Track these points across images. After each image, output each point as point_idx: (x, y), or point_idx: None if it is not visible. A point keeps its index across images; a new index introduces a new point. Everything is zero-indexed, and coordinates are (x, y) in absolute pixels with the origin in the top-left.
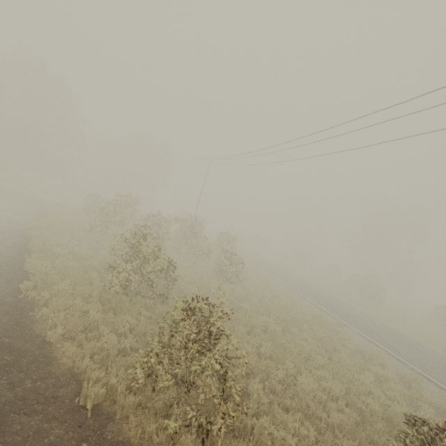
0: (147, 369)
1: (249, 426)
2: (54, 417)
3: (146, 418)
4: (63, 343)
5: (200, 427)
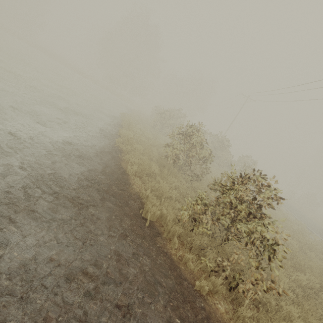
0: (190, 214)
1: (274, 306)
2: (127, 214)
3: (183, 248)
4: (134, 178)
5: (227, 278)
